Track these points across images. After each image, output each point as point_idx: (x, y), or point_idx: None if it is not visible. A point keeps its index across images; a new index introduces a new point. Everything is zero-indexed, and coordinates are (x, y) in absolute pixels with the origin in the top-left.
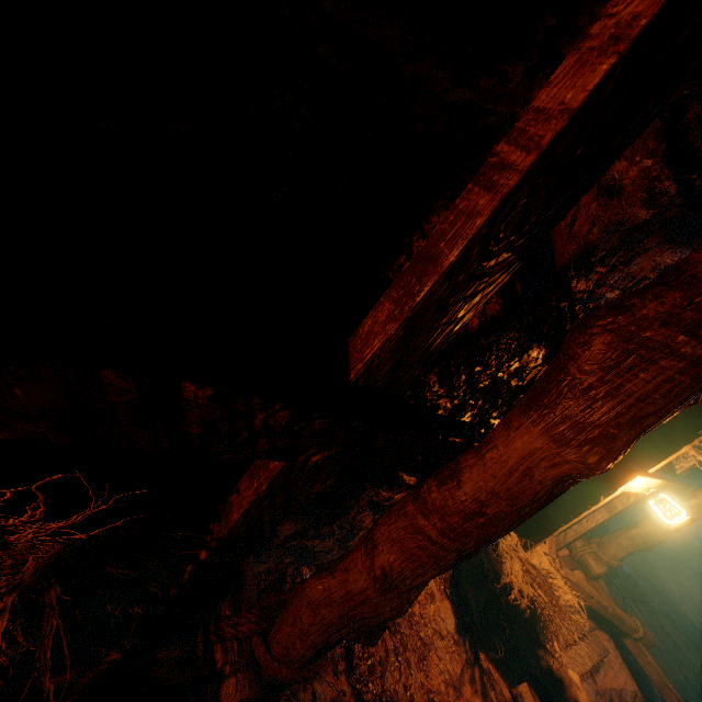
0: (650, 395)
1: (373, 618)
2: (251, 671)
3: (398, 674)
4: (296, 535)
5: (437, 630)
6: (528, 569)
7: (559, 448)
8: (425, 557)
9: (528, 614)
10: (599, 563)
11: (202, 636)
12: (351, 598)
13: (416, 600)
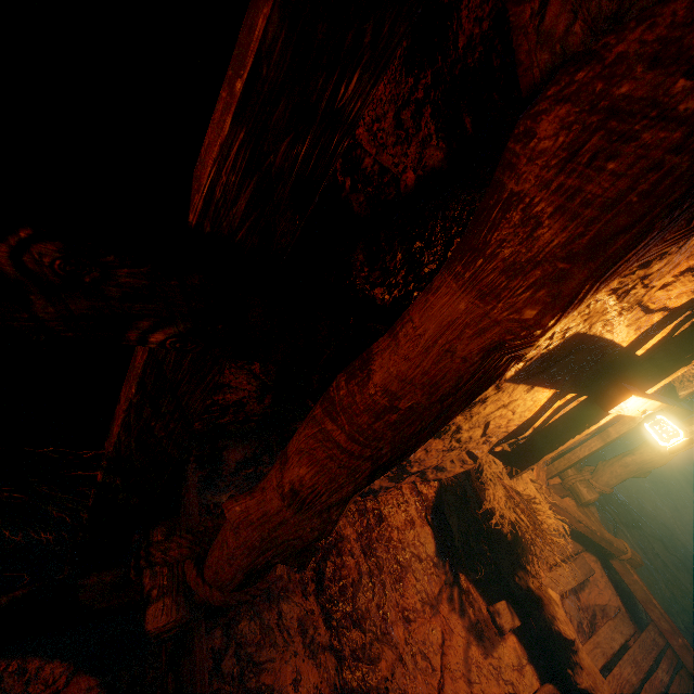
0: (623, 198)
1: (296, 540)
2: (181, 595)
3: (371, 594)
4: (249, 462)
5: (415, 553)
6: (511, 496)
7: (488, 305)
8: (336, 469)
9: (510, 538)
10: (590, 490)
11: (134, 561)
12: (269, 519)
13: (394, 526)
